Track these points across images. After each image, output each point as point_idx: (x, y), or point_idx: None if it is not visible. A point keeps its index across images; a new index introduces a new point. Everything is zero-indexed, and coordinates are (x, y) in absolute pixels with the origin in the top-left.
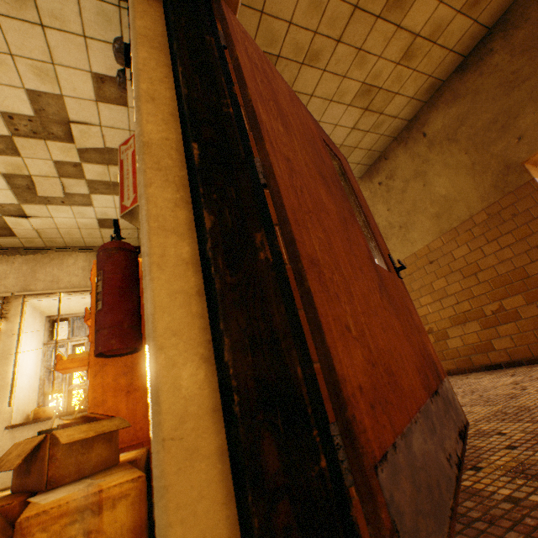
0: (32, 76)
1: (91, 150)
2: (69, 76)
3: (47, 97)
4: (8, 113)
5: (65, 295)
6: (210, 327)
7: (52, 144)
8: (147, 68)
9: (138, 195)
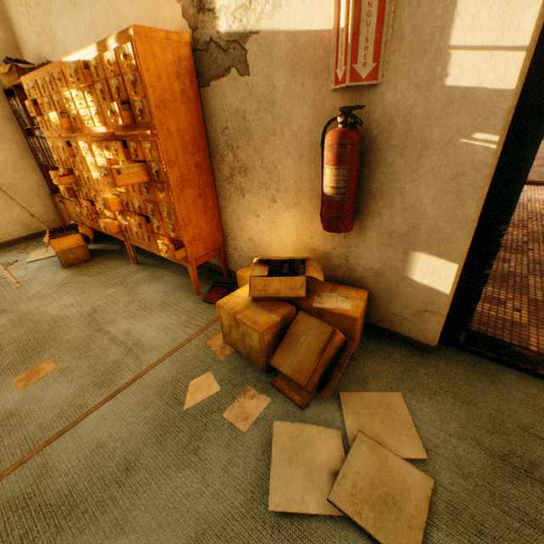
0: None
1: None
2: None
3: None
4: None
5: None
6: (468, 253)
7: None
8: None
9: (379, 69)
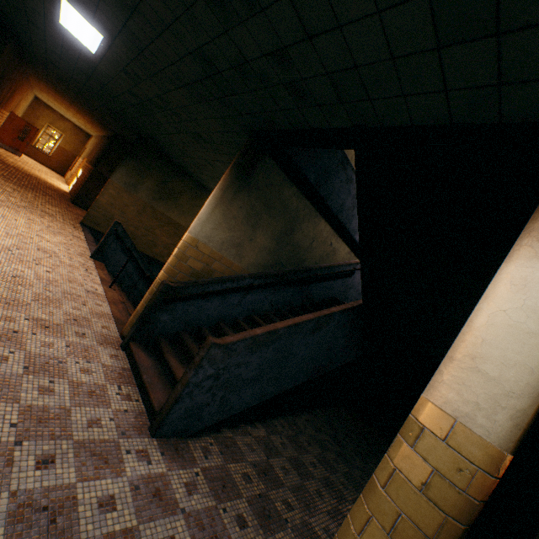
0: None
1: None
2: None
3: None
4: None
5: None
6: None
7: None
8: None
9: None
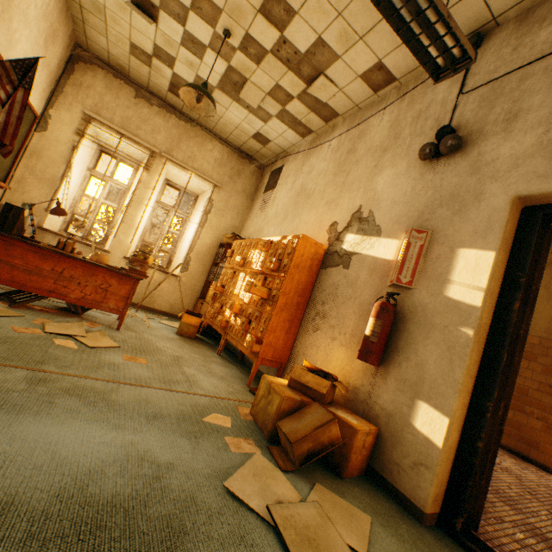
0: (336, 33)
1: (312, 95)
2: (361, 51)
3: (327, 50)
4: (287, 38)
5: (194, 176)
6: (464, 421)
7: (291, 75)
8: (497, 269)
9: (413, 281)
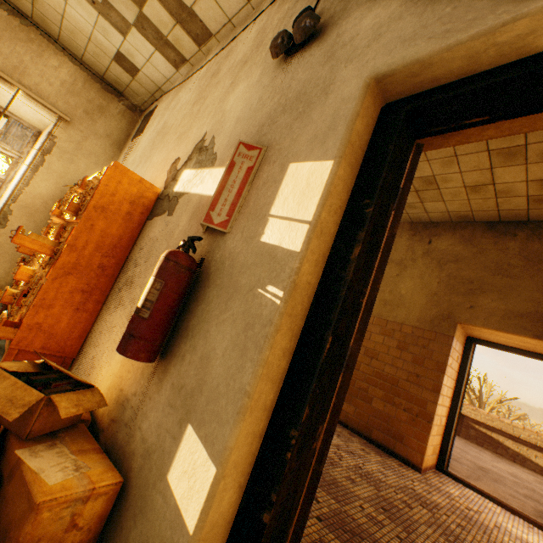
0: None
1: None
2: None
3: None
4: None
5: (23, 95)
6: (254, 465)
7: None
8: (335, 192)
9: (230, 222)
